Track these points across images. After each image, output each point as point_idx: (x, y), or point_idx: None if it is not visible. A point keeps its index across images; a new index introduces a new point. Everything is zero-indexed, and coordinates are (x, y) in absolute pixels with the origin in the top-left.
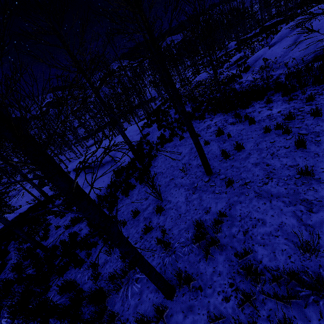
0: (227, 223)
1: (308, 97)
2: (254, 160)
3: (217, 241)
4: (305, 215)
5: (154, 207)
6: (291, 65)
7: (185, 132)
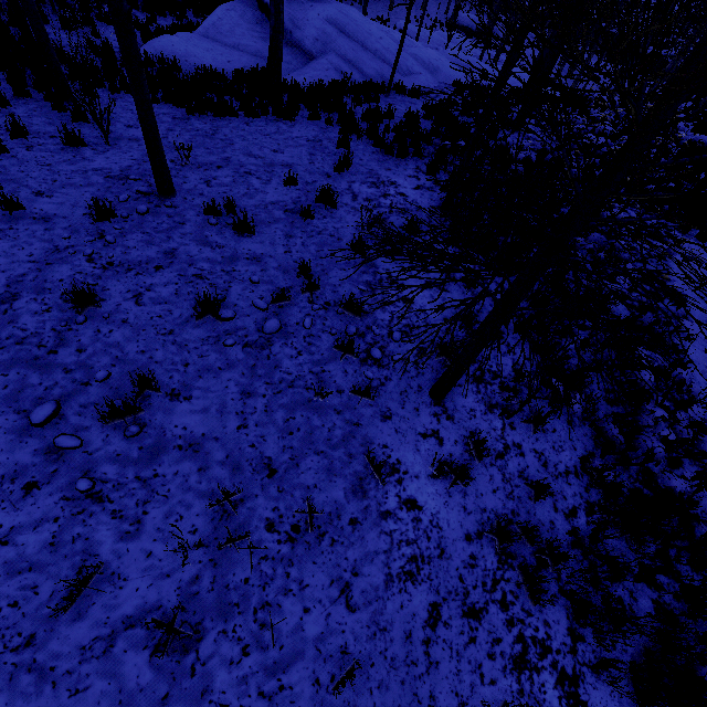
0: None
1: (445, 344)
2: (187, 251)
3: None
4: None
5: (96, 137)
6: None
7: (380, 149)
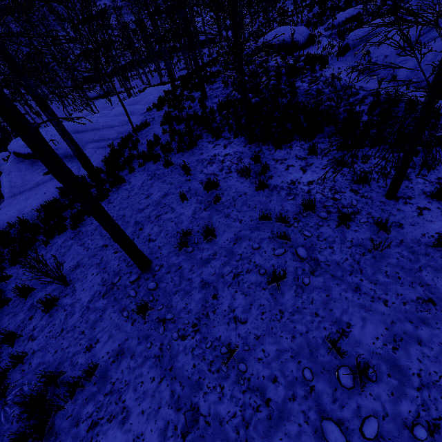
0: (91, 388)
1: (360, 176)
2: (208, 274)
3: (47, 427)
4: (173, 440)
5: (54, 290)
6: (400, 78)
7: (182, 151)
